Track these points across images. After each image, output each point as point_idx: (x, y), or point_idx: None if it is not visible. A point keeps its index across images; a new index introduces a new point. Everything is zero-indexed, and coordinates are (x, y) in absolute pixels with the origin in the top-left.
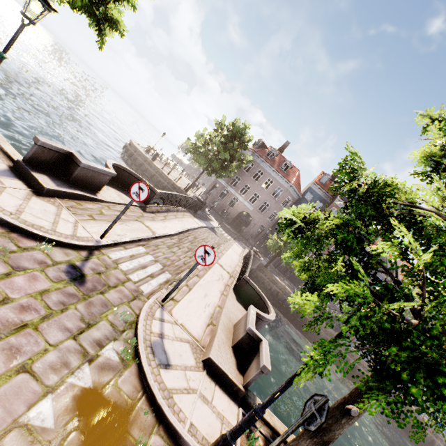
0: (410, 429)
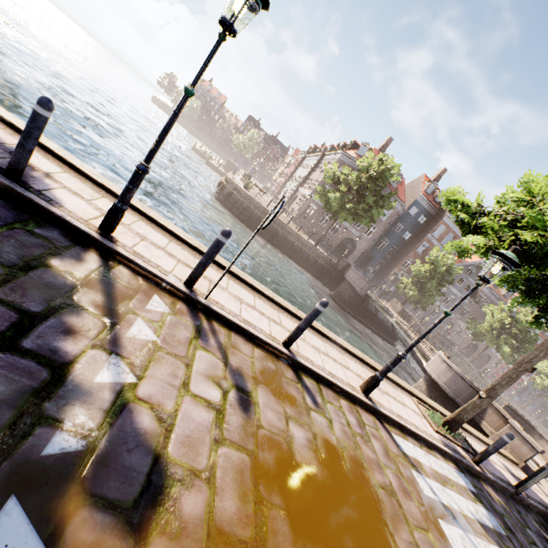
0: None
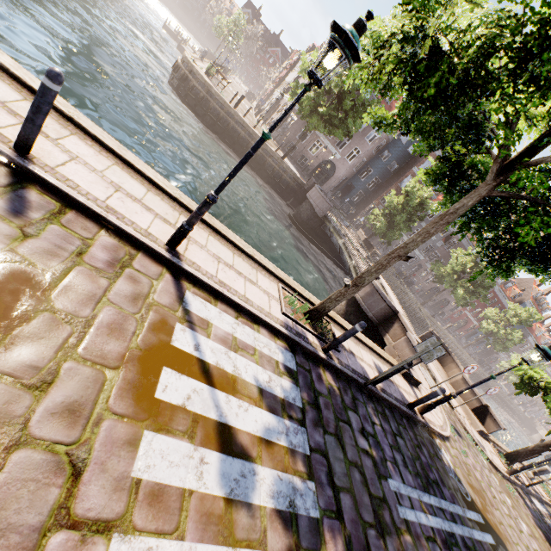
0: None
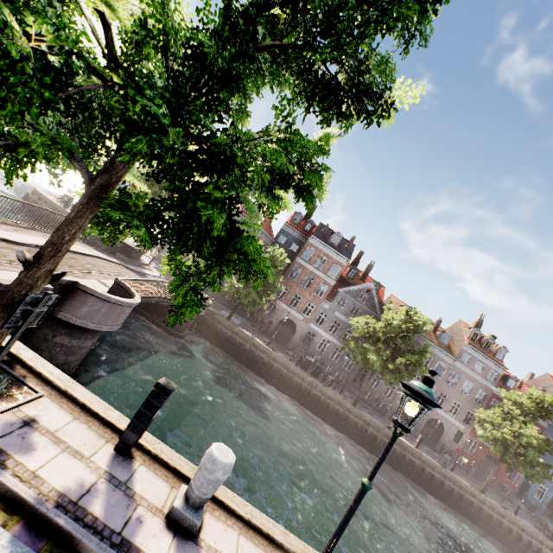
0: (417, 476)
